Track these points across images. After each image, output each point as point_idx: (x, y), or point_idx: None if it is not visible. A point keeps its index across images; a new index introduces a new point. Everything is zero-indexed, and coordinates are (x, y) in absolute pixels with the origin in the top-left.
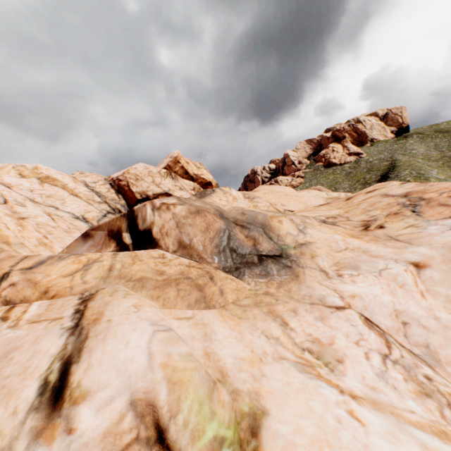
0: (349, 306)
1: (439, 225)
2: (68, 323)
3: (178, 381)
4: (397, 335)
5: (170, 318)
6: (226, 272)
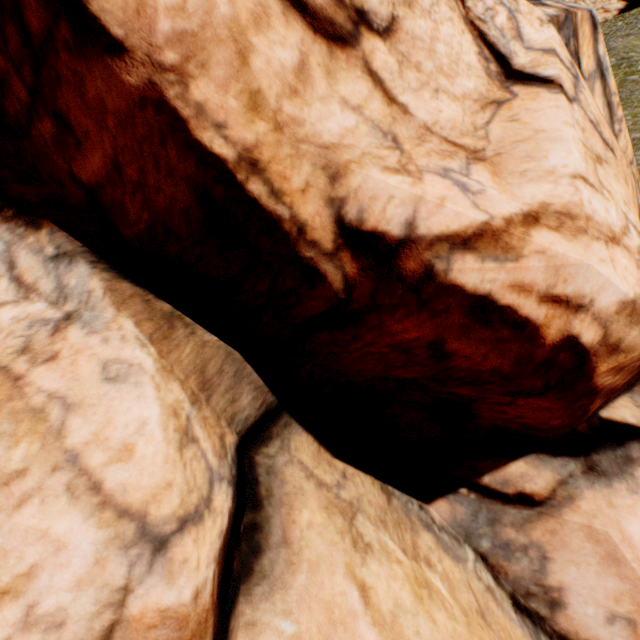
0: None
1: None
2: None
3: None
4: None
5: None
6: None
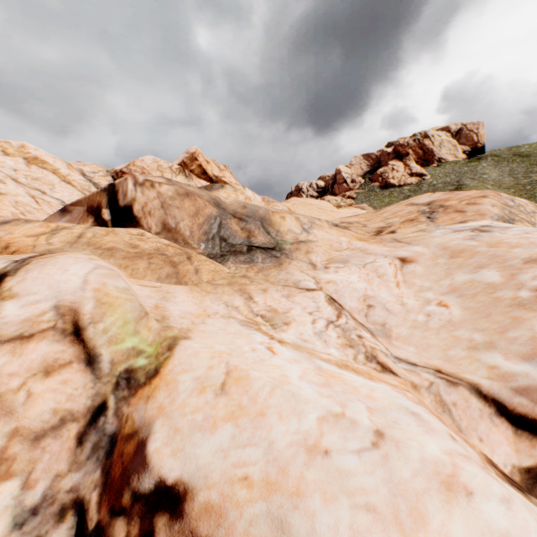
0: (321, 289)
1: (445, 229)
2: (17, 259)
3: (108, 303)
4: (359, 315)
5: (133, 284)
6: (210, 258)
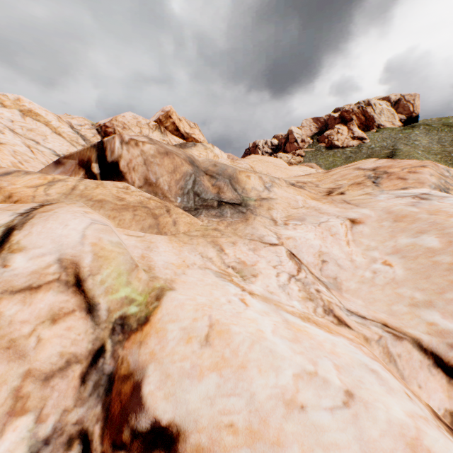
0: (282, 244)
1: (389, 194)
2: (21, 211)
3: (104, 256)
4: (314, 269)
5: (121, 234)
6: (186, 211)
